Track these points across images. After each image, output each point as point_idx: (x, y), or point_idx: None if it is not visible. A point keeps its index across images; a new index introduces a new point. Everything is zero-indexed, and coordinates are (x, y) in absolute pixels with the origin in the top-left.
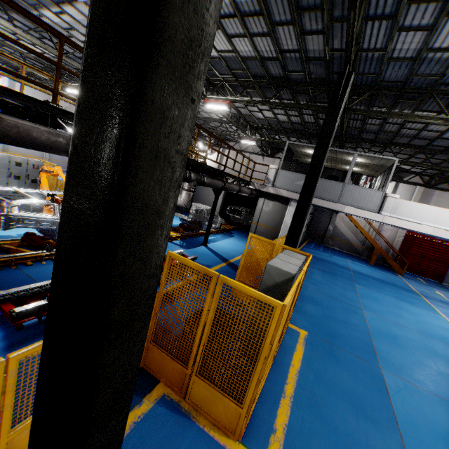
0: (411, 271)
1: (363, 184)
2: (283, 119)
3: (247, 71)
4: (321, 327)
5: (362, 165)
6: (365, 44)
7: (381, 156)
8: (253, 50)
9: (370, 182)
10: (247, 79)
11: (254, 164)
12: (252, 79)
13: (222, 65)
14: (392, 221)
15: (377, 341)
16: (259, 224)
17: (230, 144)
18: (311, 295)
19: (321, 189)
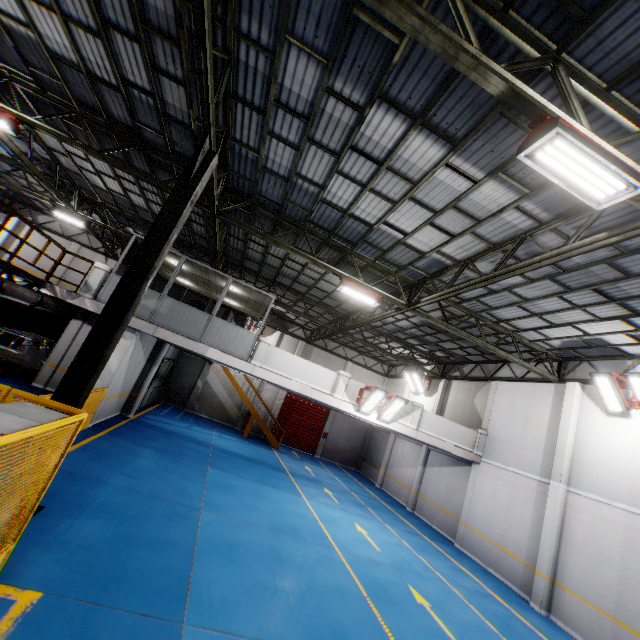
0: (288, 444)
1: (248, 328)
2: (139, 203)
3: (64, 83)
4: (92, 569)
5: (241, 298)
6: (238, 134)
7: (258, 290)
8: (73, 50)
9: (245, 321)
10: (66, 101)
11: (62, 252)
12: (77, 106)
13: (7, 44)
14: (263, 373)
15: (200, 564)
16: (62, 369)
17: (42, 217)
18: (110, 498)
19: (178, 318)
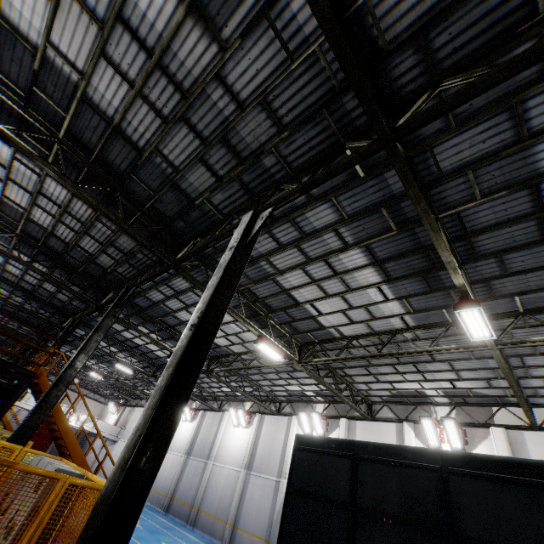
0: None
1: None
2: None
3: None
4: None
5: None
6: None
7: None
8: None
9: None
10: None
11: None
12: None
13: None
14: (26, 406)
15: None
16: None
17: None
18: None
19: None
